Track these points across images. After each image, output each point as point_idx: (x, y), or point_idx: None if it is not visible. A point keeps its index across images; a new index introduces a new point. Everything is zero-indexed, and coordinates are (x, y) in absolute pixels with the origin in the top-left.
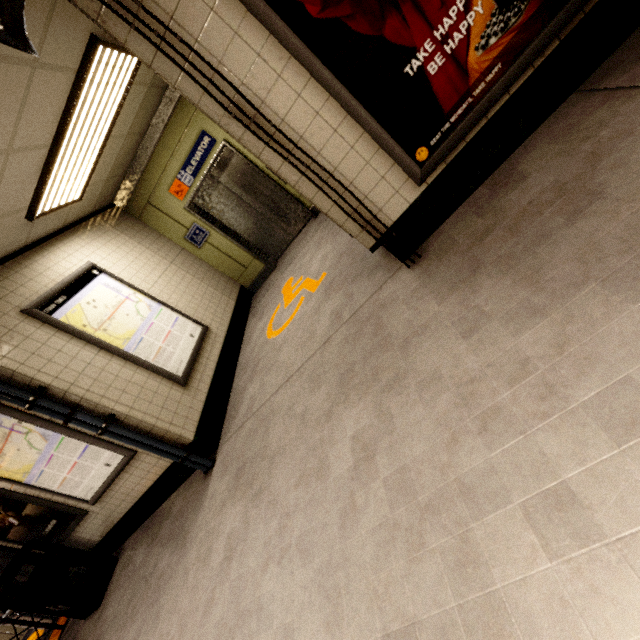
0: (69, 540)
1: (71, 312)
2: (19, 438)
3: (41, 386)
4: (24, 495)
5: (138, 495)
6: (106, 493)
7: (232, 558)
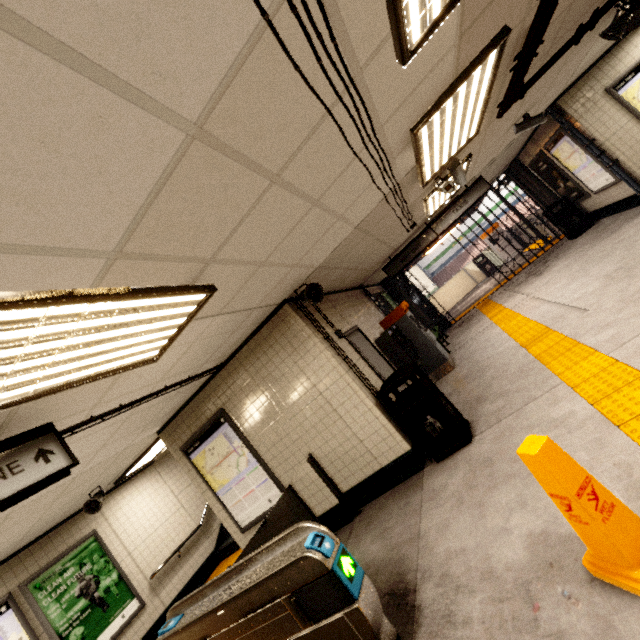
0: (578, 205)
1: (630, 88)
2: (577, 155)
3: (593, 139)
4: (569, 177)
5: (615, 200)
6: (601, 192)
7: (619, 243)
